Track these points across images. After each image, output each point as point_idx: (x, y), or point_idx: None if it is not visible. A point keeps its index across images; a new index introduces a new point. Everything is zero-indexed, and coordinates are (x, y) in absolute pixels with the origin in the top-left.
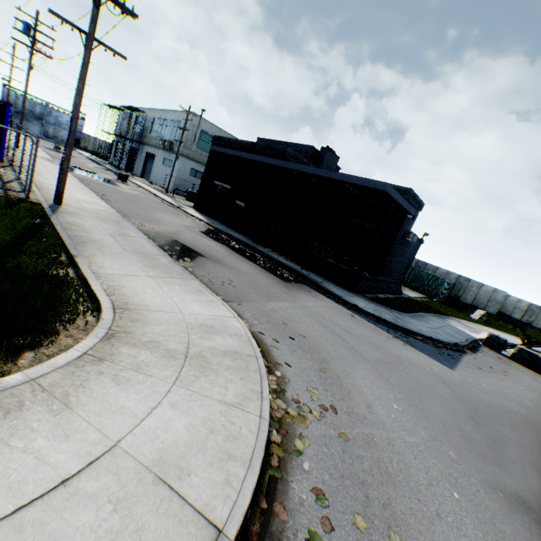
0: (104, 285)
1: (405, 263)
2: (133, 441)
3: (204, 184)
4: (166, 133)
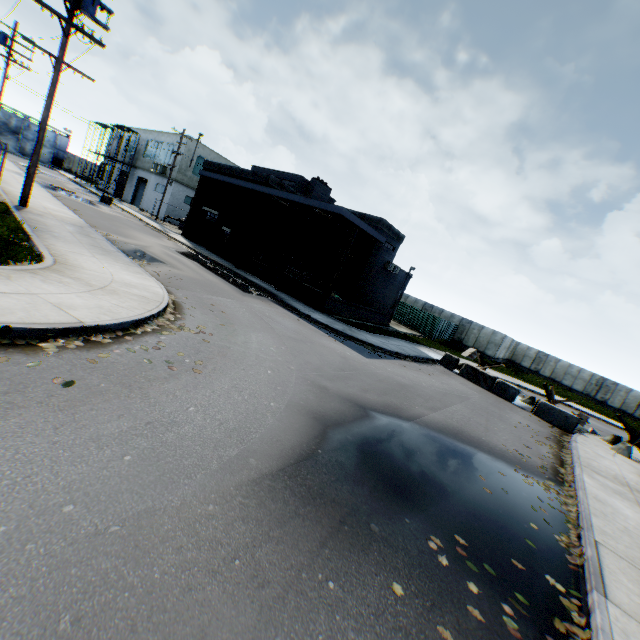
0: (52, 252)
1: (393, 296)
2: (47, 296)
3: (193, 210)
4: (160, 157)
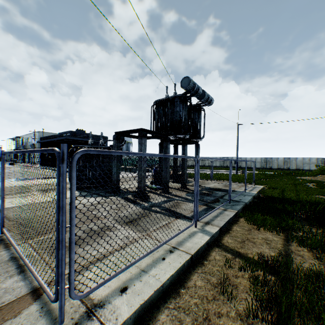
0: None
1: None
2: None
3: (41, 155)
4: (33, 142)
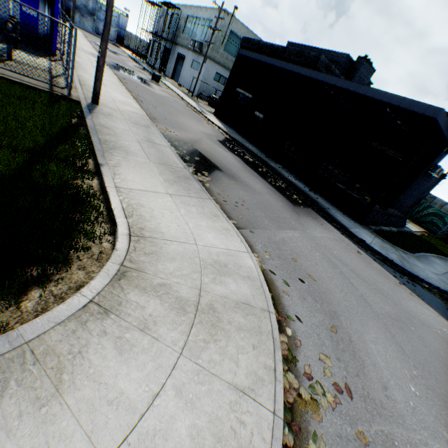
0: (123, 203)
1: (417, 197)
2: None
3: (226, 91)
4: (197, 34)
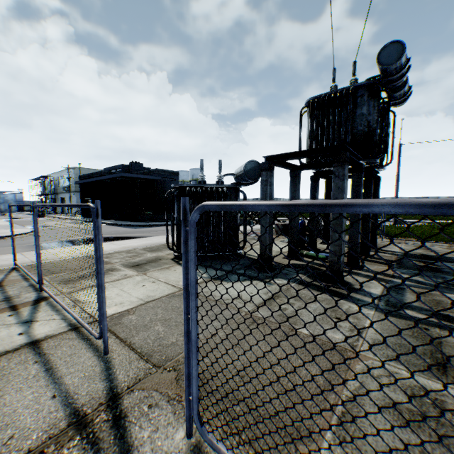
0: None
1: None
2: None
3: (82, 202)
4: (66, 183)
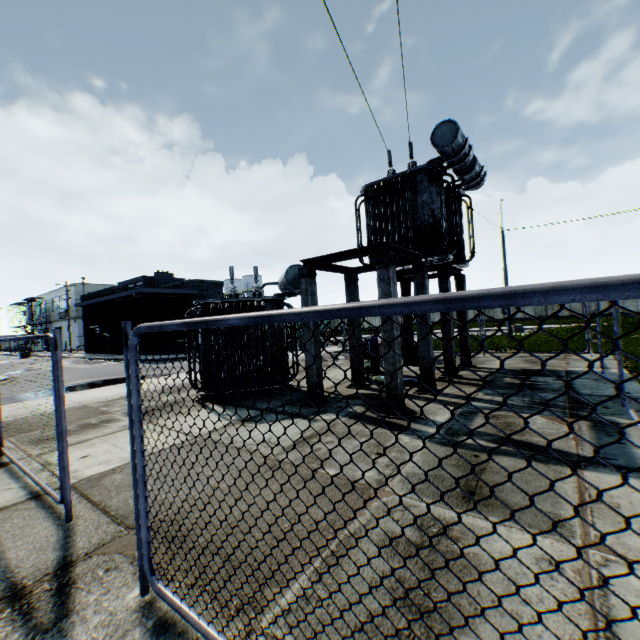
0: None
1: None
2: None
3: (86, 332)
4: (64, 307)
